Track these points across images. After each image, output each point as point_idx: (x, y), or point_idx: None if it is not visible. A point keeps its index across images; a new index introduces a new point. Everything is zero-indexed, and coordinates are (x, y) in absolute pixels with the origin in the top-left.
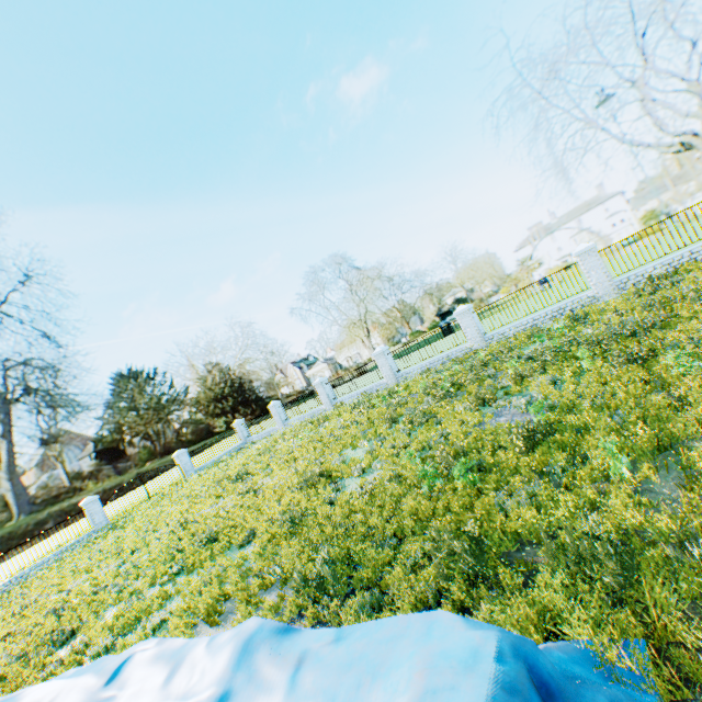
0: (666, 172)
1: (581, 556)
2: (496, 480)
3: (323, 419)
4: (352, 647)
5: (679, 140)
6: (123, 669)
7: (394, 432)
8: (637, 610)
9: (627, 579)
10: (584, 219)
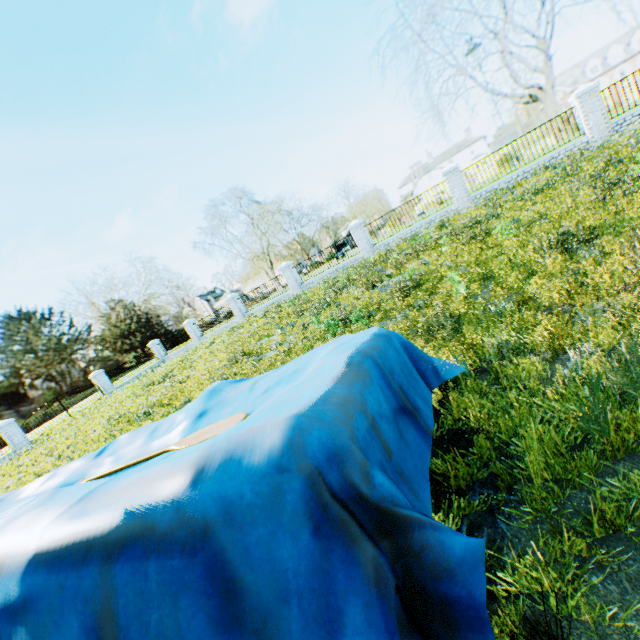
0: (515, 116)
1: (432, 332)
2: (381, 318)
3: (237, 328)
4: (290, 365)
5: (526, 88)
6: (108, 447)
7: (302, 320)
8: (459, 336)
9: (457, 333)
10: (453, 156)
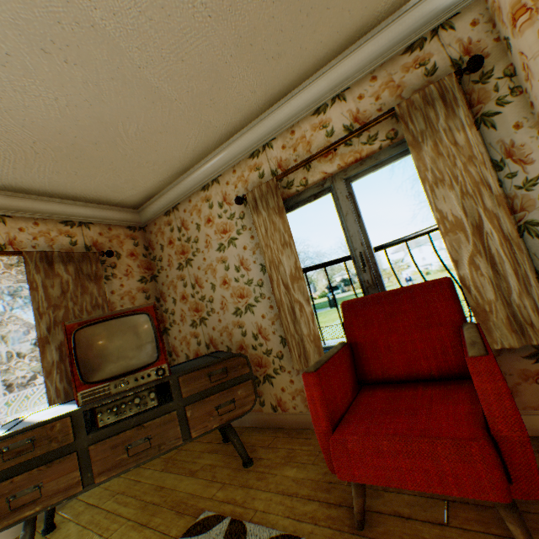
0: None
1: None
2: None
3: None
4: None
5: None
6: None
7: None
8: None
9: None
10: None
